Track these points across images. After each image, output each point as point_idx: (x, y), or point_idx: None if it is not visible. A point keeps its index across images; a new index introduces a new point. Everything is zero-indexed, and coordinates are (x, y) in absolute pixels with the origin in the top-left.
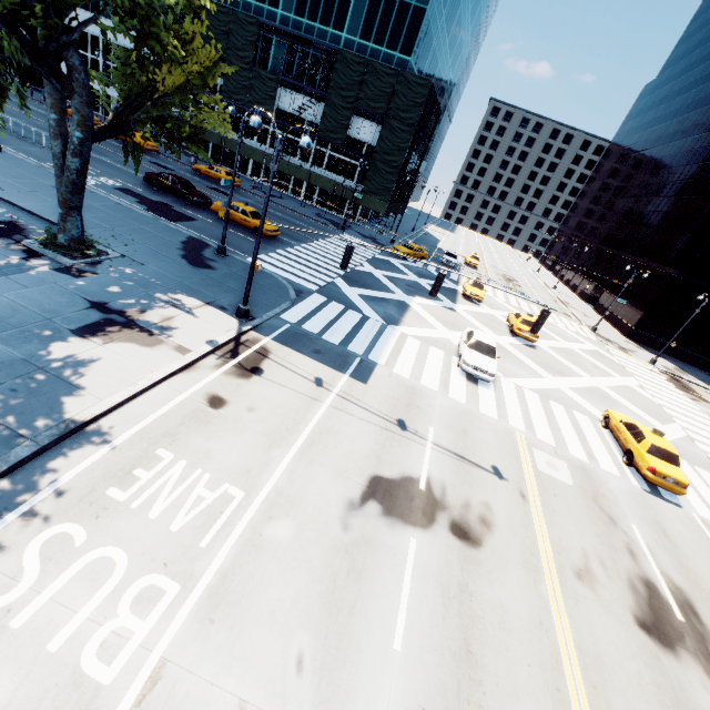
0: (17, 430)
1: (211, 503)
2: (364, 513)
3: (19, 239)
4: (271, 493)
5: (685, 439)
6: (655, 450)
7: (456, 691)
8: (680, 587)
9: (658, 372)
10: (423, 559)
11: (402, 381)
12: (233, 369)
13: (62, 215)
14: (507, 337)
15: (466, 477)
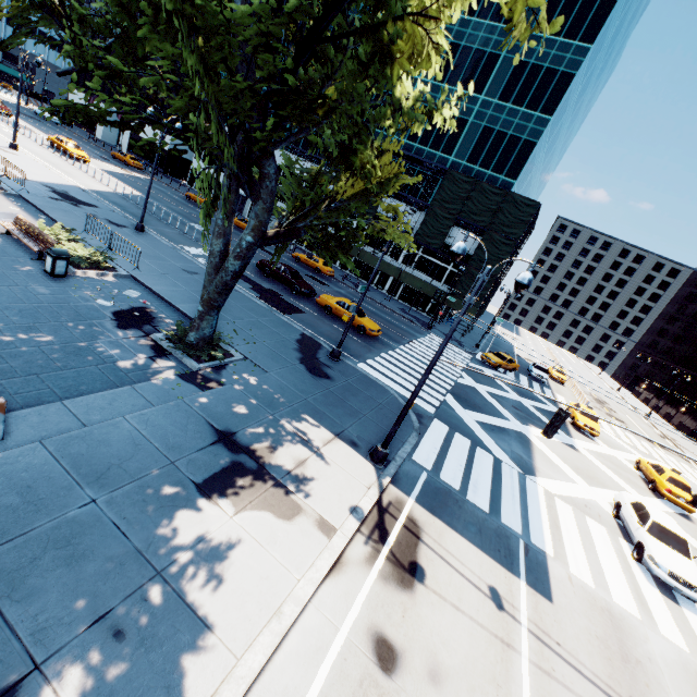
0: None
1: None
2: None
3: (148, 330)
4: None
5: None
6: None
7: None
8: None
9: None
10: None
11: (589, 593)
12: (388, 568)
13: (201, 313)
14: (652, 499)
15: None
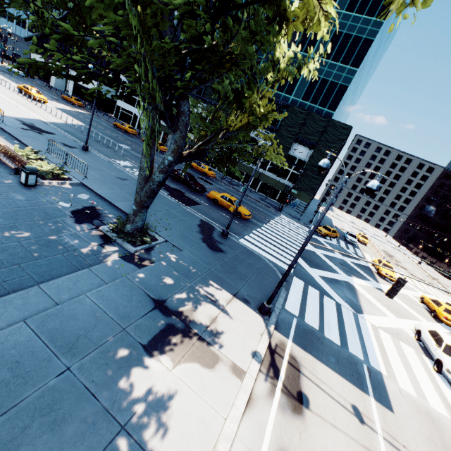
0: None
1: None
2: None
3: (97, 223)
4: None
5: None
6: None
7: None
8: None
9: None
10: None
11: (414, 402)
12: (284, 399)
13: (135, 211)
14: (435, 324)
15: None
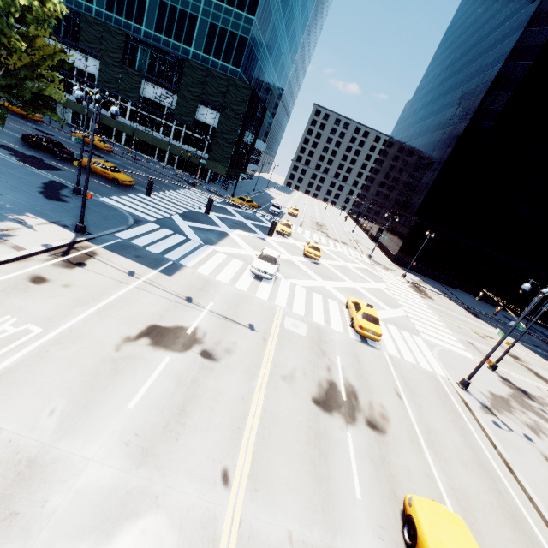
0: None
1: (12, 333)
2: (136, 343)
3: None
4: (65, 330)
5: (403, 317)
6: (365, 316)
7: (164, 427)
8: (353, 385)
9: (405, 282)
10: (171, 367)
11: (201, 276)
12: (60, 263)
13: None
14: (299, 257)
15: (226, 328)
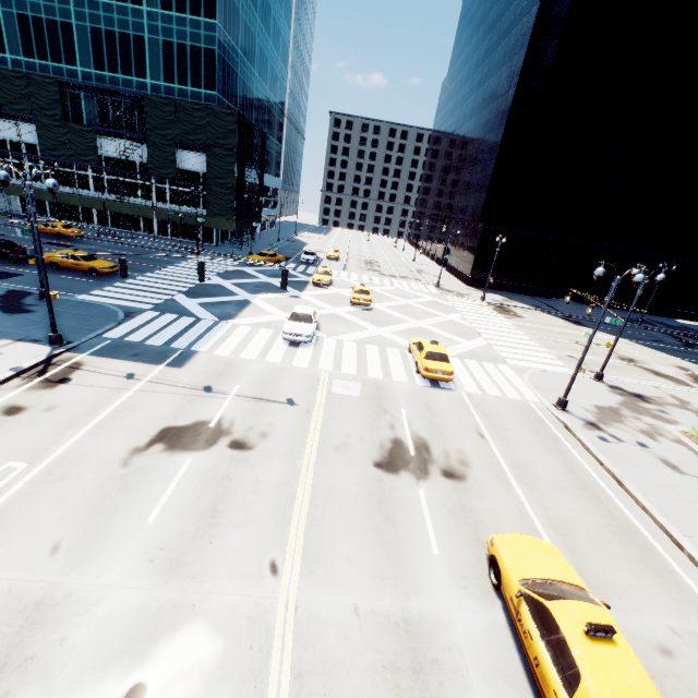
0: None
1: None
2: (148, 452)
3: None
4: (56, 459)
5: (483, 346)
6: (429, 356)
7: (194, 533)
8: (423, 437)
9: (486, 305)
10: (194, 468)
11: (220, 359)
12: (38, 385)
13: None
14: (346, 307)
15: (258, 411)
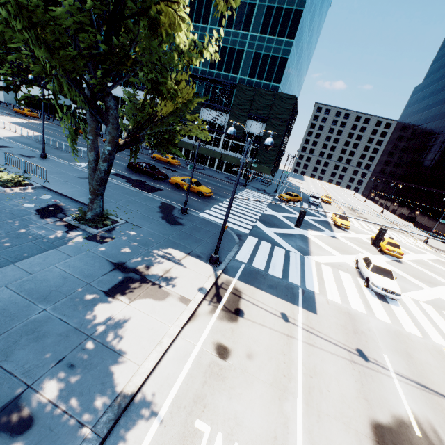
0: (78, 419)
1: None
2: None
3: (61, 216)
4: None
5: None
6: None
7: None
8: None
9: None
10: None
11: (338, 306)
12: (223, 313)
13: (91, 199)
14: (380, 256)
15: (442, 412)
